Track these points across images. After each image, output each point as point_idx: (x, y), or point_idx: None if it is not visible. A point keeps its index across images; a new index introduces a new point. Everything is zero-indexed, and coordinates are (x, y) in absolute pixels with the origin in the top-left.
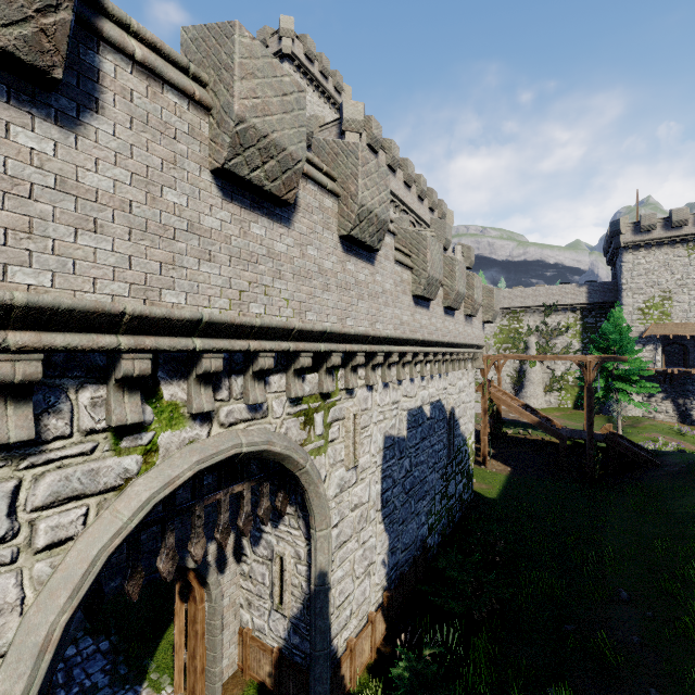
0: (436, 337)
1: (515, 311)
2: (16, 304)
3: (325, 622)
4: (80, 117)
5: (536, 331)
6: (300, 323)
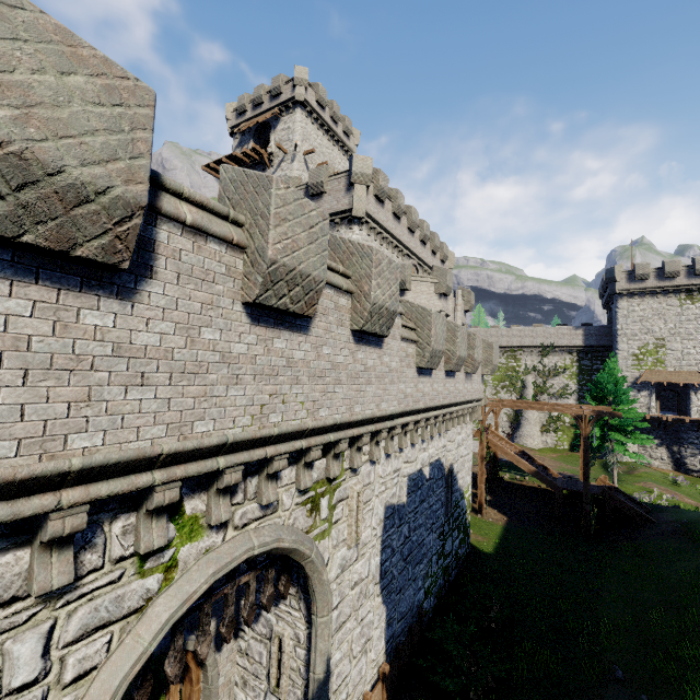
0: (437, 401)
1: (513, 349)
2: (73, 469)
3: None
4: (137, 286)
5: (534, 371)
6: (313, 421)
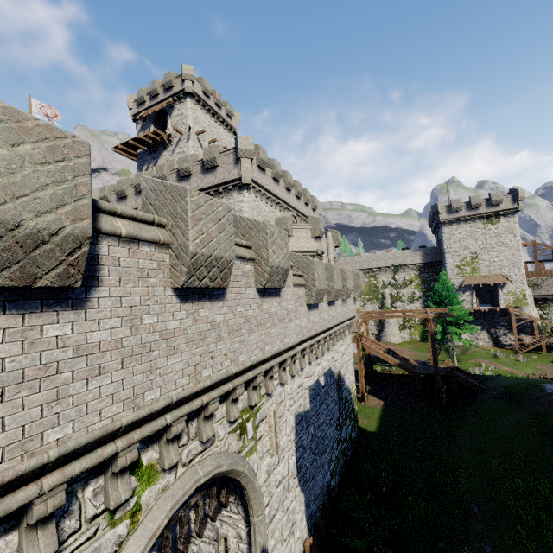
0: (324, 326)
1: (372, 270)
2: (51, 460)
3: None
4: (88, 295)
5: (389, 285)
6: (235, 367)
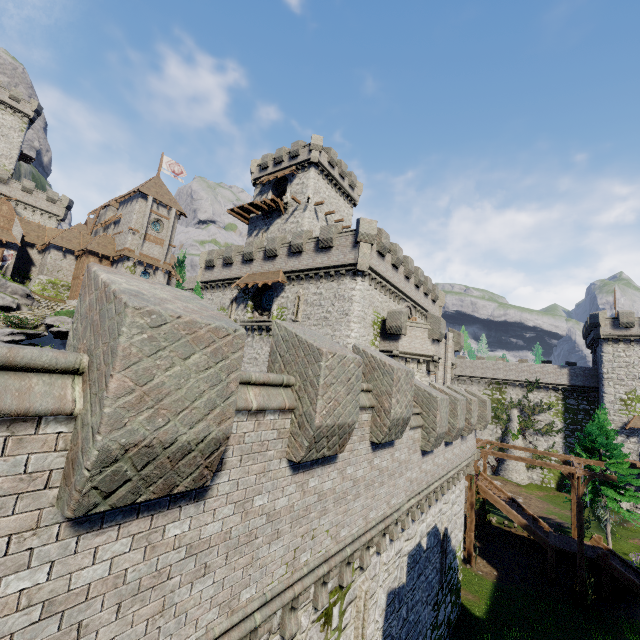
0: (437, 474)
1: (498, 382)
2: None
3: None
4: (210, 483)
5: (519, 405)
6: (335, 546)
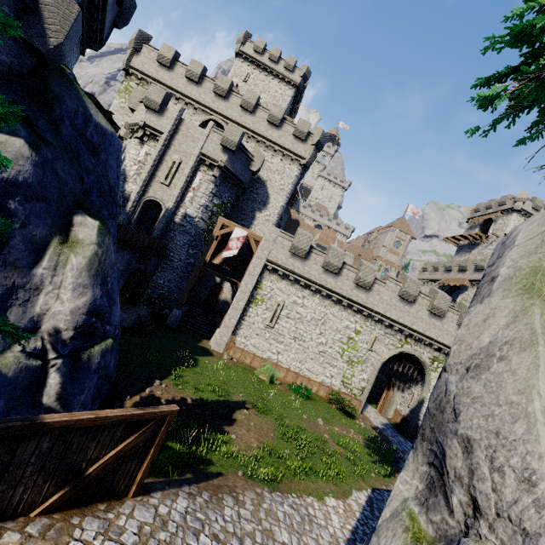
0: None
1: None
2: (399, 322)
3: (418, 409)
4: (412, 304)
5: None
6: (436, 338)
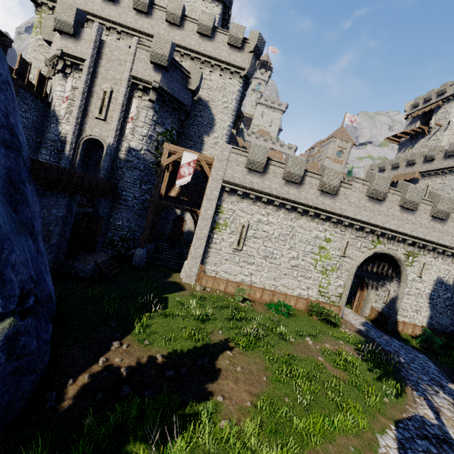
0: None
1: None
2: (371, 223)
3: (398, 305)
4: (382, 202)
5: None
6: (410, 233)
